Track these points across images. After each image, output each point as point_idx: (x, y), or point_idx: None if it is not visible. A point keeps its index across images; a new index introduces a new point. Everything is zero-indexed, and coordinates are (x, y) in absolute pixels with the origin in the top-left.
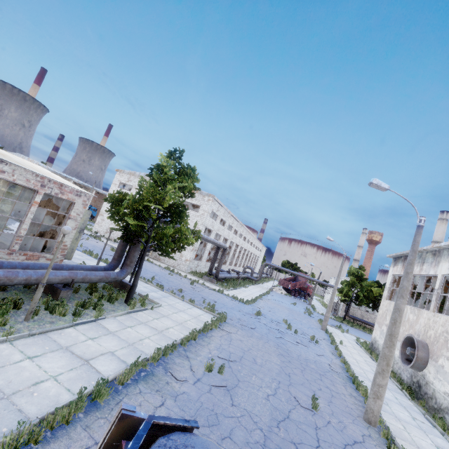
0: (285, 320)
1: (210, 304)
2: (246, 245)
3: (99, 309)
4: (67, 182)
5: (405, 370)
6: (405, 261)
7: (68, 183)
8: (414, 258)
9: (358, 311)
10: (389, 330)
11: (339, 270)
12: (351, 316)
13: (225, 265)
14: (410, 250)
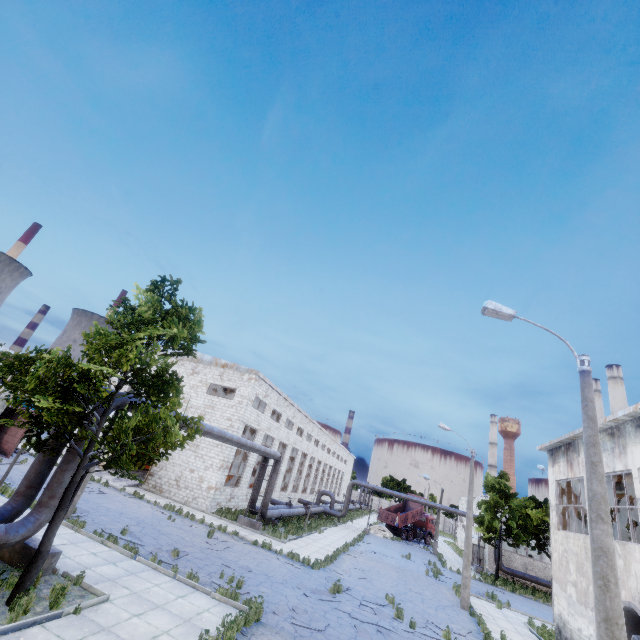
0: (391, 598)
1: (234, 578)
2: (320, 454)
3: None
4: None
5: None
6: (568, 453)
7: None
8: (596, 432)
9: (515, 557)
10: (599, 608)
11: (470, 481)
12: (508, 570)
13: (285, 492)
14: (583, 417)
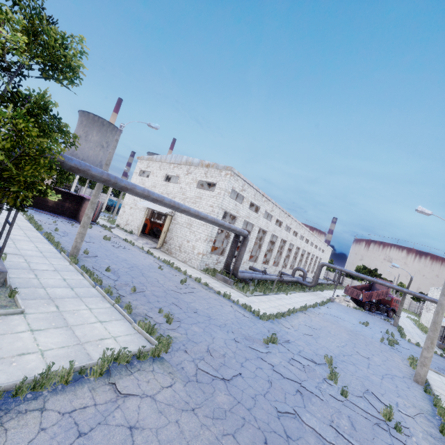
0: (329, 359)
1: (169, 315)
2: (299, 243)
3: None
4: None
5: None
6: None
7: None
8: None
9: None
10: None
11: None
12: None
13: (267, 265)
14: None
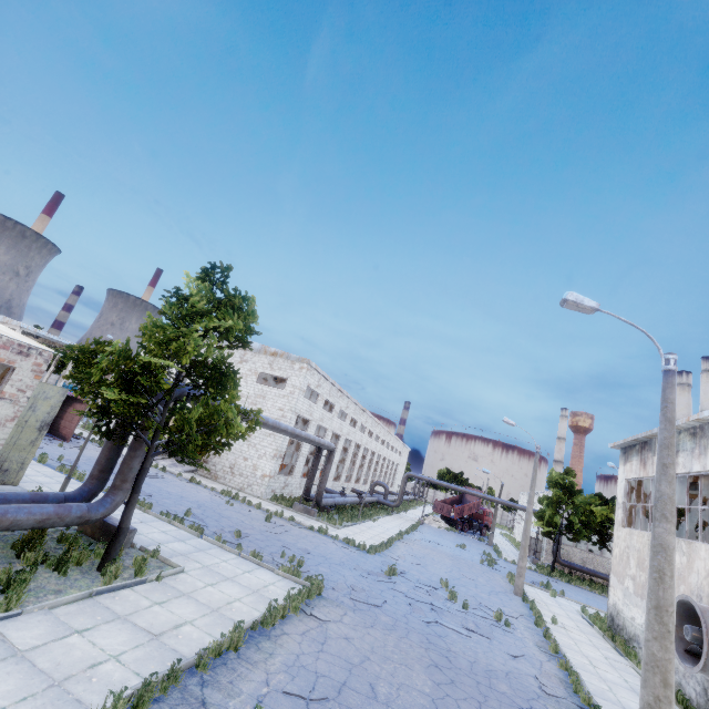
0: (445, 582)
1: (294, 558)
2: (374, 446)
3: (9, 593)
4: (12, 332)
5: (690, 676)
6: (642, 452)
7: (8, 332)
8: (673, 434)
9: (574, 551)
10: (651, 597)
11: (532, 477)
12: (565, 563)
13: (338, 482)
14: (661, 418)
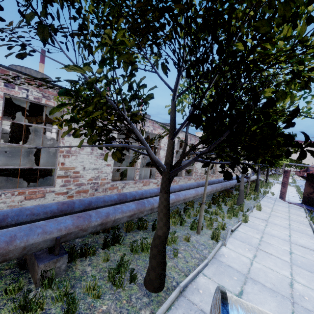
0: None
1: None
2: None
3: (270, 184)
4: None
5: None
6: None
7: None
8: None
9: None
10: None
11: None
12: None
13: None
14: None
